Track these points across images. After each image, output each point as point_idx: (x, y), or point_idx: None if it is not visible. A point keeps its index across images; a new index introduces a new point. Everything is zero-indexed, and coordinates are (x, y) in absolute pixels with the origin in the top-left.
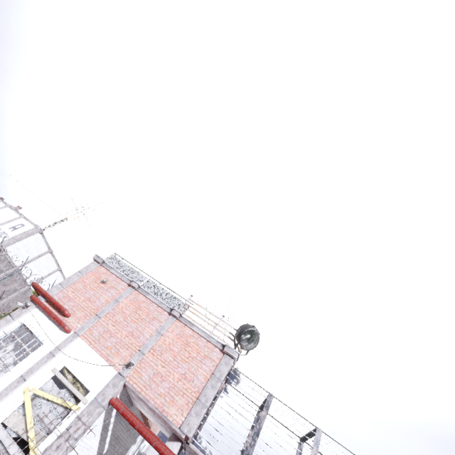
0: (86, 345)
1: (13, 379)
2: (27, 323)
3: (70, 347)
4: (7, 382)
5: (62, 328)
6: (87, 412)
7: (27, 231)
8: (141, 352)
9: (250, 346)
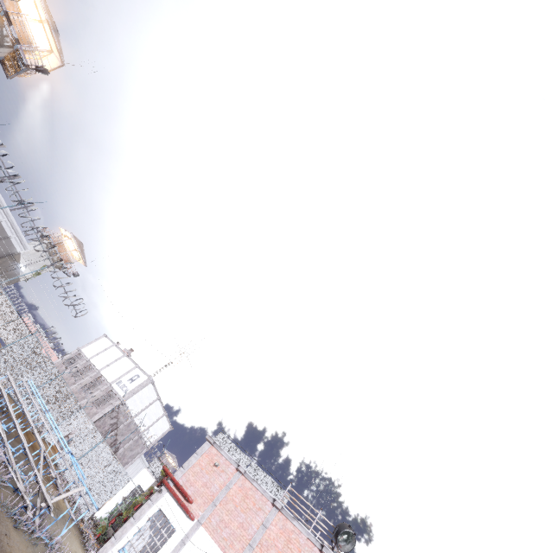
0: (207, 535)
1: None
2: (162, 507)
3: (196, 535)
4: None
5: (189, 516)
6: None
7: (142, 383)
8: (251, 546)
9: (348, 547)
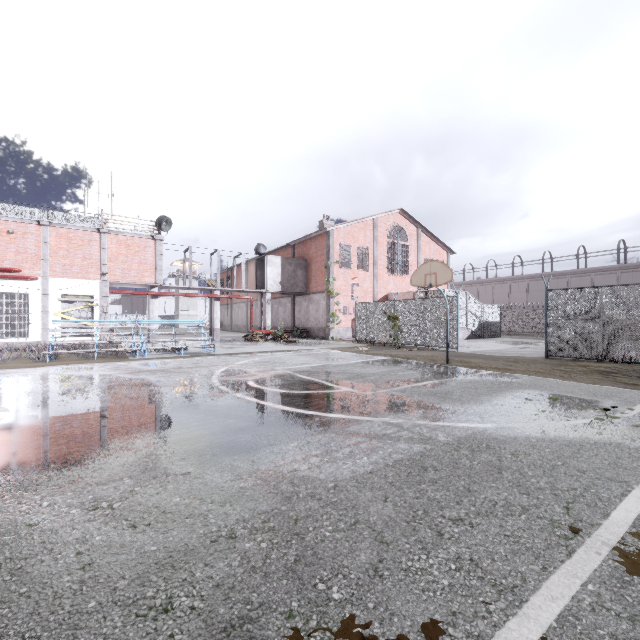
0: (62, 279)
1: (39, 315)
2: None
3: (52, 285)
4: (38, 318)
5: (32, 279)
6: (104, 303)
7: None
8: (104, 264)
9: (168, 228)
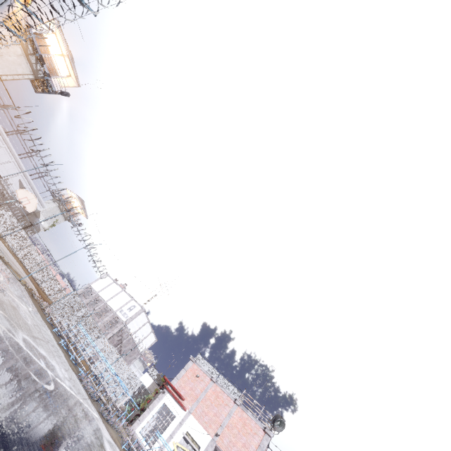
0: (195, 420)
1: (167, 436)
2: (166, 402)
3: (188, 420)
4: (165, 437)
5: (183, 408)
6: None
7: (138, 312)
8: (222, 427)
9: (280, 428)
